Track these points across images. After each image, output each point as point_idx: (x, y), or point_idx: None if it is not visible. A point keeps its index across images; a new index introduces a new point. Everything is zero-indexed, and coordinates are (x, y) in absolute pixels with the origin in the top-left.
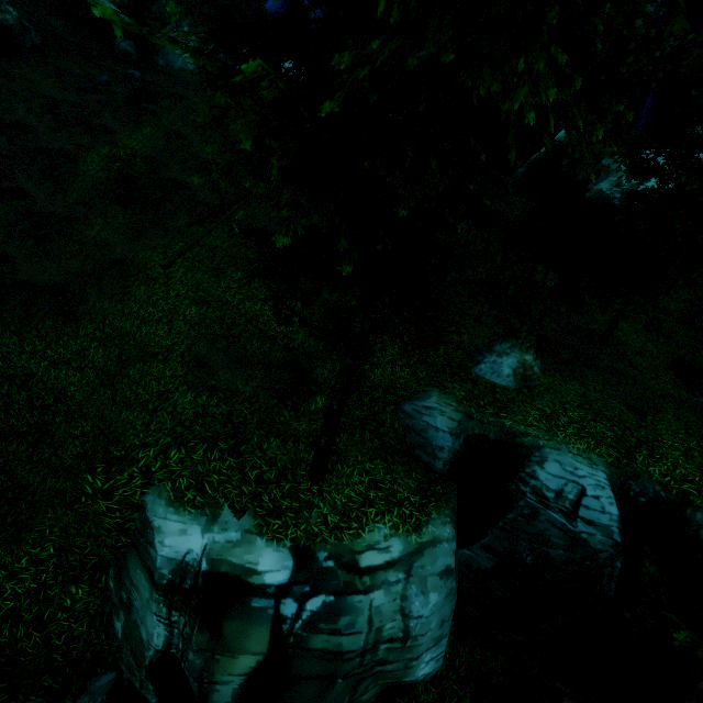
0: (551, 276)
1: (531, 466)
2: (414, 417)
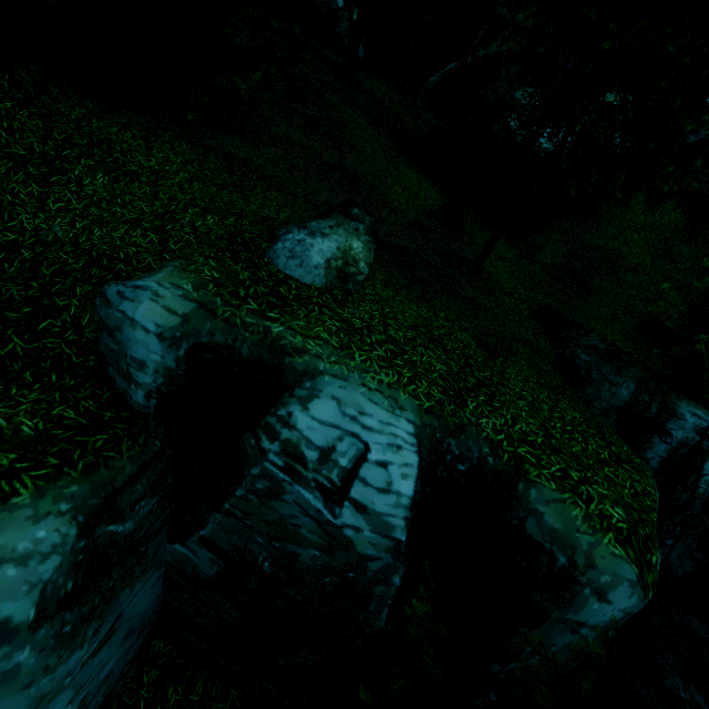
0: (437, 196)
1: (289, 404)
2: (110, 305)
